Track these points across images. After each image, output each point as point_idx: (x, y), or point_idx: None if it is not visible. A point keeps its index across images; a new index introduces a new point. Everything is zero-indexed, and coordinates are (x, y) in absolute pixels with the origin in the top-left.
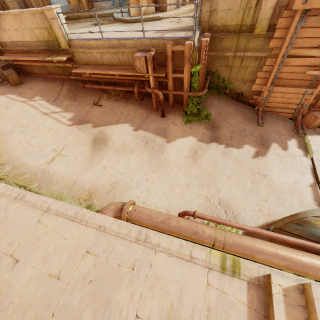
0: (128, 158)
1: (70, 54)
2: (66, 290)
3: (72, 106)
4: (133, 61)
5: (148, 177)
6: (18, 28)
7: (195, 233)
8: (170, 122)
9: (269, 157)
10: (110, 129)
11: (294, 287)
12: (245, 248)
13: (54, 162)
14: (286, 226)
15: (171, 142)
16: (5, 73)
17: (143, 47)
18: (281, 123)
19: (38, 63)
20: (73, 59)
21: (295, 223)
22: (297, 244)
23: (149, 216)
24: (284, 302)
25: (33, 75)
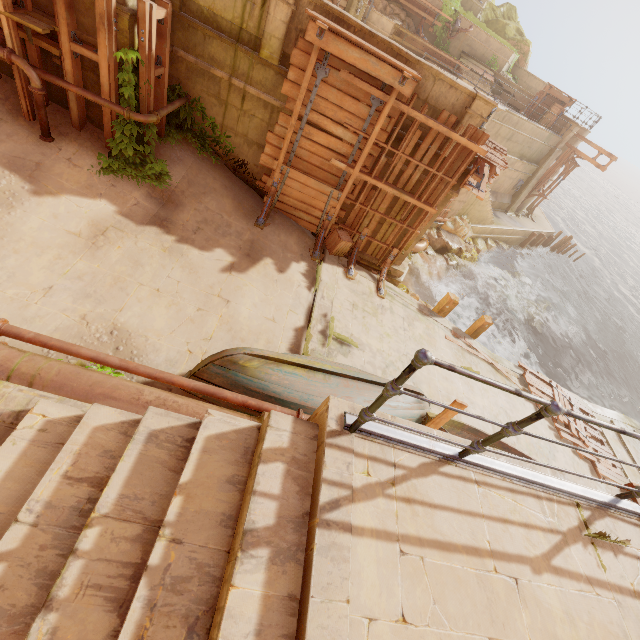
0: None
1: None
2: None
3: None
4: None
5: None
6: None
7: None
8: (61, 157)
9: (249, 276)
10: None
11: (74, 418)
12: (78, 389)
13: None
14: (205, 370)
15: (45, 195)
16: None
17: None
18: (296, 234)
19: None
20: None
21: (218, 365)
22: (193, 390)
23: None
24: (31, 441)
25: None
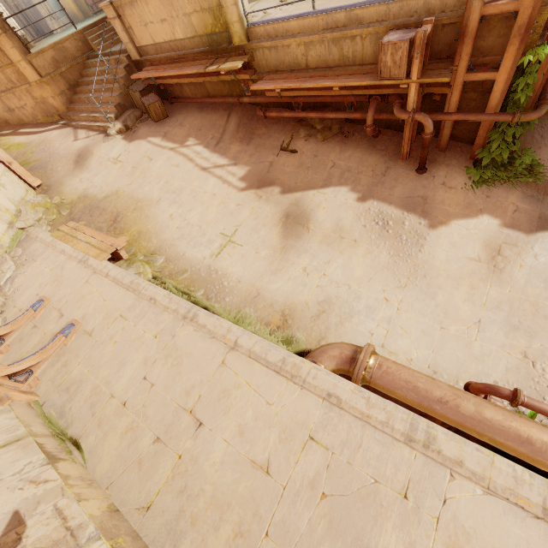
0: (349, 256)
1: (247, 55)
2: (282, 497)
3: (244, 154)
4: (379, 53)
5: (390, 296)
6: (165, 18)
7: (522, 442)
8: (436, 184)
9: None
10: (312, 197)
11: None
12: None
13: (224, 254)
14: None
15: (438, 226)
16: (146, 102)
17: (402, 19)
18: None
19: (193, 79)
20: (251, 64)
21: None
22: None
23: (410, 383)
24: None
25: (182, 100)
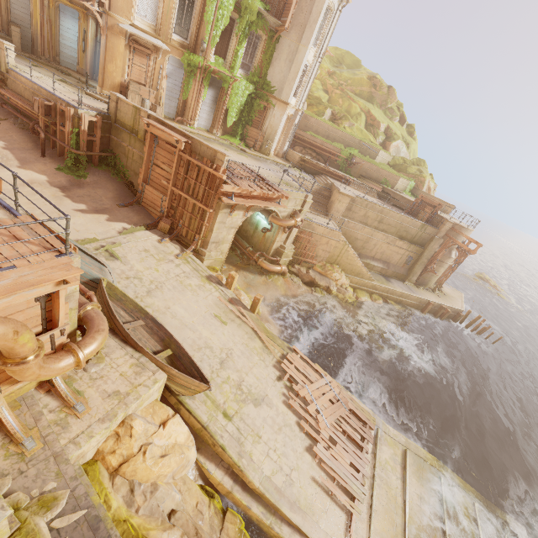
0: None
1: (4, 77)
2: None
3: None
4: (33, 100)
5: None
6: None
7: None
8: (43, 162)
9: (86, 215)
10: None
11: None
12: None
13: None
14: None
15: (22, 168)
16: None
17: (51, 99)
18: (142, 216)
19: None
20: (6, 82)
21: None
22: None
23: None
24: None
25: None
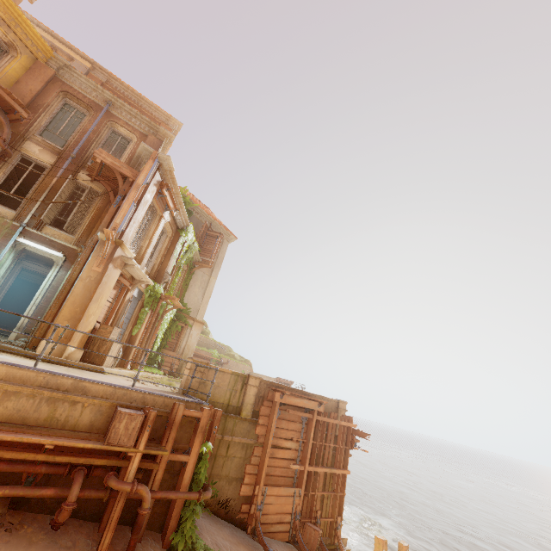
0: None
1: None
2: None
3: None
4: (115, 419)
5: None
6: None
7: None
8: None
9: None
10: None
11: None
12: None
13: None
14: None
15: None
16: None
17: (125, 402)
18: (288, 550)
19: None
20: None
21: None
22: None
23: None
24: None
25: None
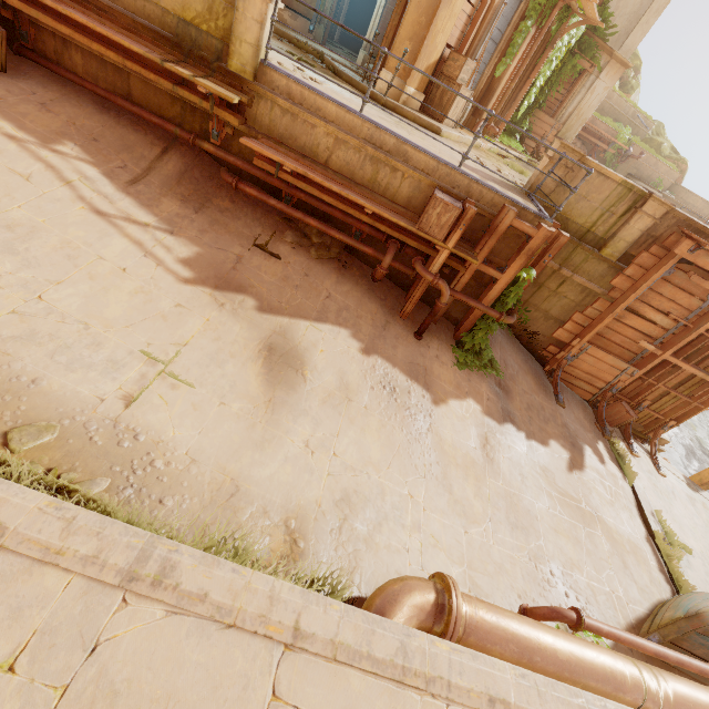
0: (362, 428)
1: (246, 95)
2: None
3: (190, 224)
4: (429, 204)
5: (413, 490)
6: None
7: (609, 679)
8: (432, 355)
9: (590, 475)
10: (305, 330)
11: None
12: None
13: (152, 397)
14: (686, 638)
15: (440, 404)
16: None
17: (446, 184)
18: (580, 407)
19: (113, 54)
20: (243, 109)
21: (701, 634)
22: None
23: (508, 630)
24: None
25: (55, 67)
